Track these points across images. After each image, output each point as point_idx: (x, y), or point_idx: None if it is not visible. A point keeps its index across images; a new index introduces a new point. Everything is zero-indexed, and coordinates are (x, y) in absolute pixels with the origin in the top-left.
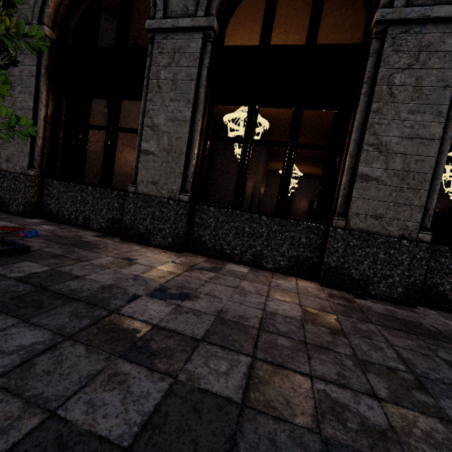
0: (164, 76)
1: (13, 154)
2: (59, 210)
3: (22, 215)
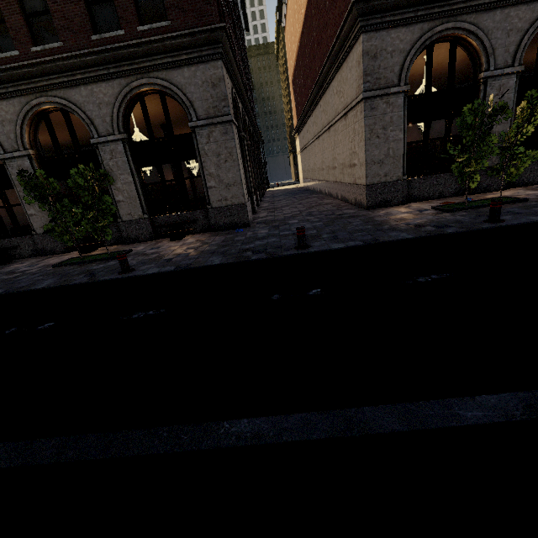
0: (494, 102)
1: (390, 170)
2: (421, 194)
3: (402, 204)
